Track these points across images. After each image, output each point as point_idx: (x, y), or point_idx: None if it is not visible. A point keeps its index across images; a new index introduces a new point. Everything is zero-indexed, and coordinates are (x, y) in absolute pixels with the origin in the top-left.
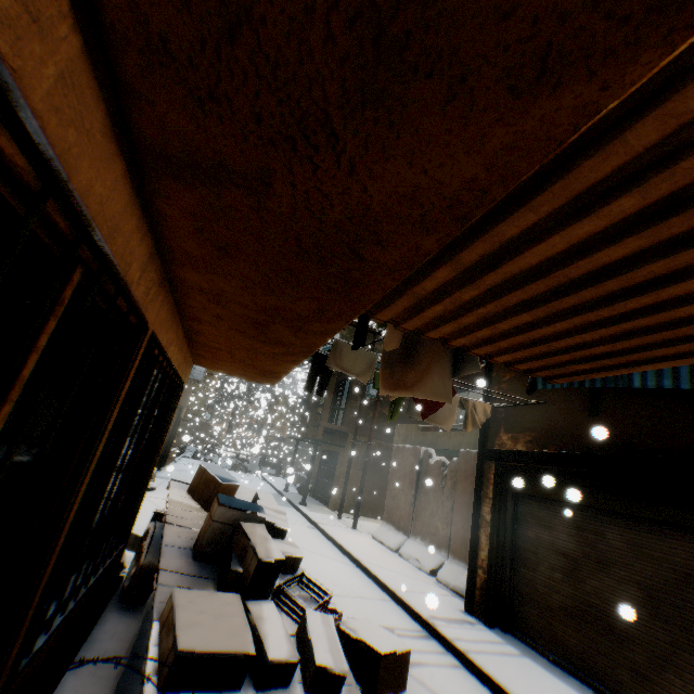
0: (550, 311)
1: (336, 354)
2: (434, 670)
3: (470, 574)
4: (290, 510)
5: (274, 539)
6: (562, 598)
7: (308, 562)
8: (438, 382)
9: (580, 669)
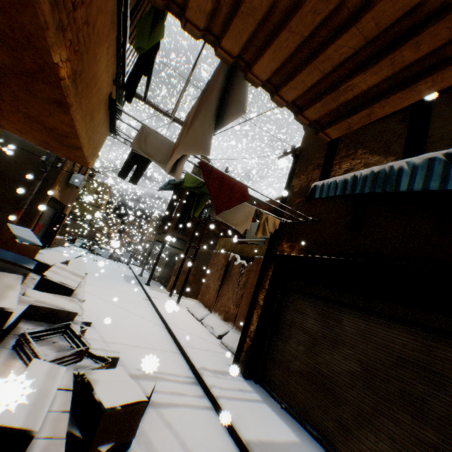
0: None
1: (141, 138)
2: (185, 413)
3: (240, 341)
4: (136, 287)
5: (54, 295)
6: (301, 365)
7: (126, 321)
8: (199, 129)
9: (302, 417)
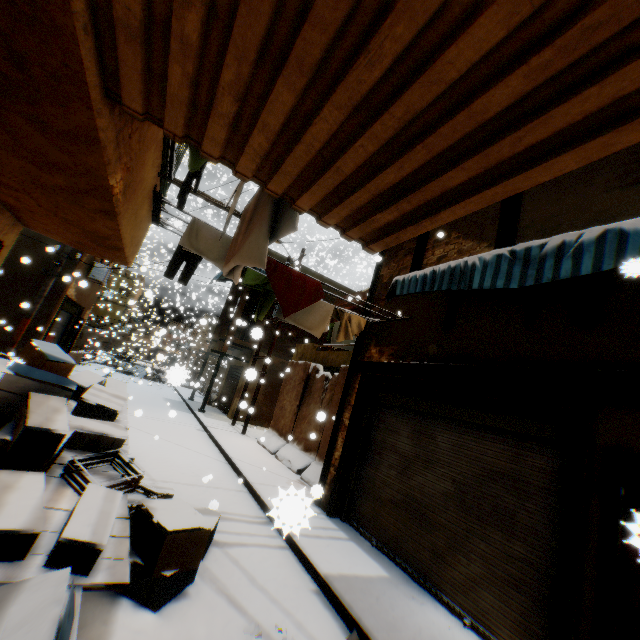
0: (304, 74)
1: (192, 233)
2: (255, 551)
3: (323, 472)
4: (186, 415)
5: (96, 420)
6: (393, 492)
7: (176, 456)
8: (254, 243)
9: (395, 552)
